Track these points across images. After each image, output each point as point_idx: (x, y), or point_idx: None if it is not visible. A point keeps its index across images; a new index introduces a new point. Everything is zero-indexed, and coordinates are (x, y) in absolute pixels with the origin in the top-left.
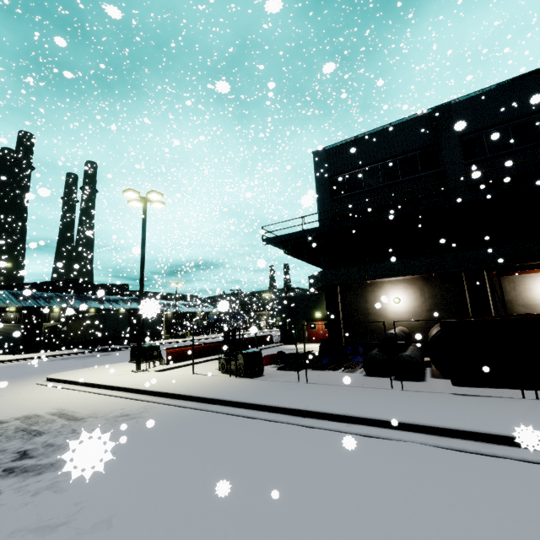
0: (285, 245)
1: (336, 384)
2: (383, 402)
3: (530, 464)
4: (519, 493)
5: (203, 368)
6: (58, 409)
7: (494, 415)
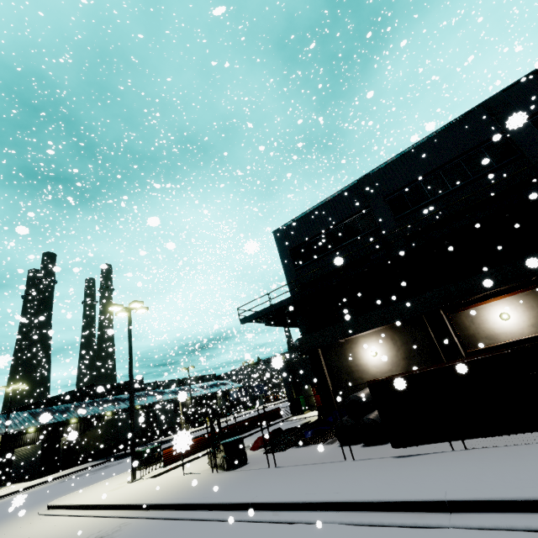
0: (264, 319)
1: (305, 462)
2: (325, 479)
3: (406, 529)
4: None
5: (198, 464)
6: None
7: (407, 478)
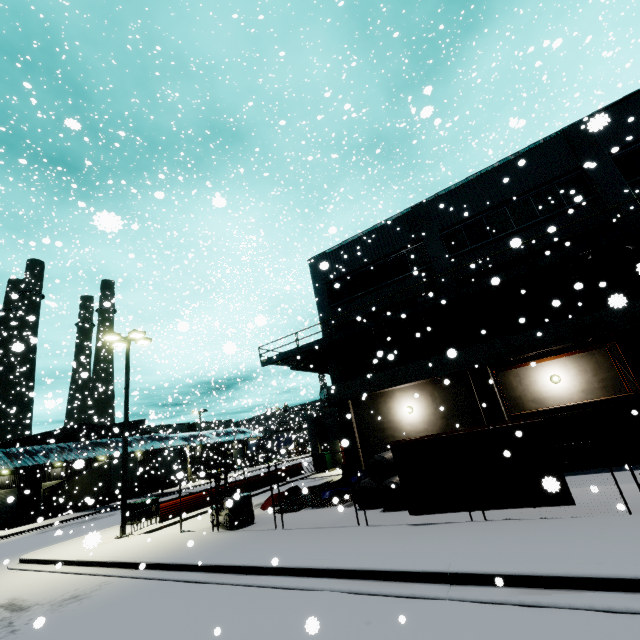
0: (290, 362)
1: (317, 525)
2: (332, 544)
3: (403, 599)
4: (360, 632)
5: (200, 521)
6: (10, 599)
7: (416, 547)
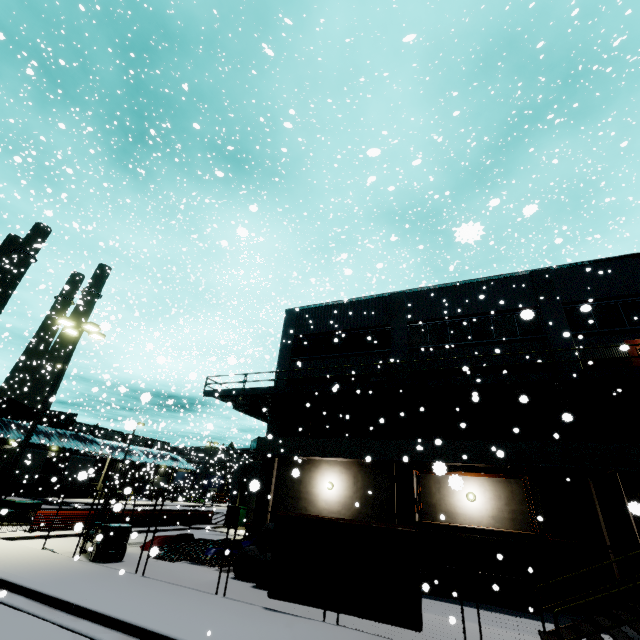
0: (234, 401)
1: (180, 582)
2: (174, 605)
3: None
4: None
5: (71, 542)
6: None
7: (250, 632)
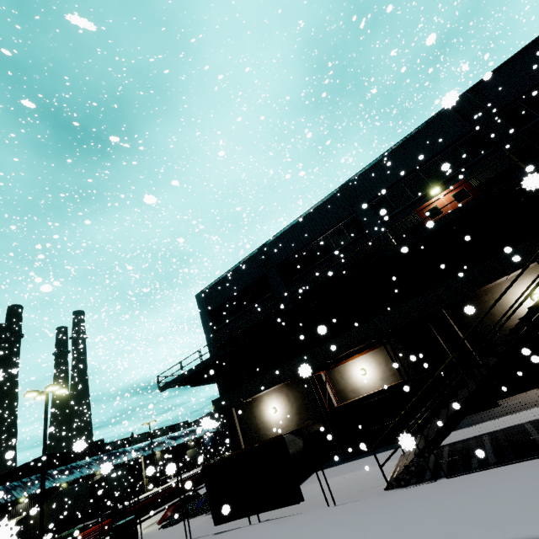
0: (188, 382)
1: None
2: None
3: None
4: None
5: None
6: None
7: None
